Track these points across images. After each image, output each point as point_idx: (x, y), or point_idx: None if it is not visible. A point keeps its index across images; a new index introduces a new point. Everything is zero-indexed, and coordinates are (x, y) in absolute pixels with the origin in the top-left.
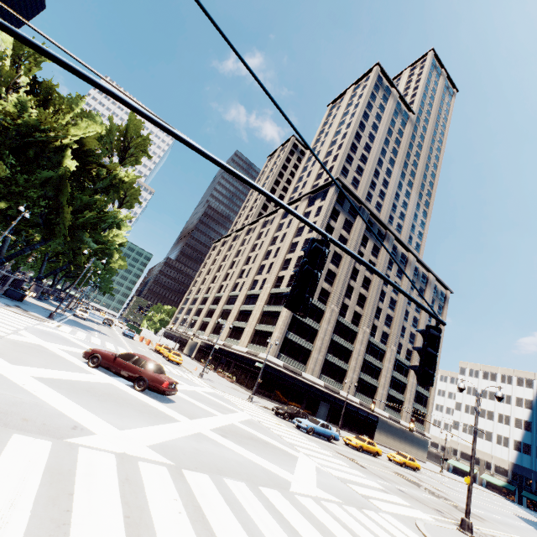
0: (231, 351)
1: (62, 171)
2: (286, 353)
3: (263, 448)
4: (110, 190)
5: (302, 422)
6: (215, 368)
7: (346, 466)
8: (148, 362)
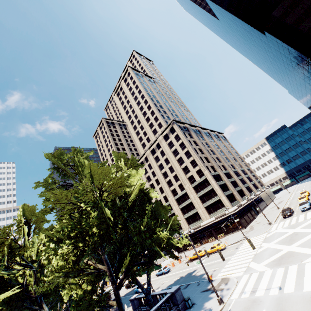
0: (203, 227)
1: (155, 202)
2: (231, 202)
3: None
4: None
5: (306, 206)
6: (201, 243)
7: None
8: None
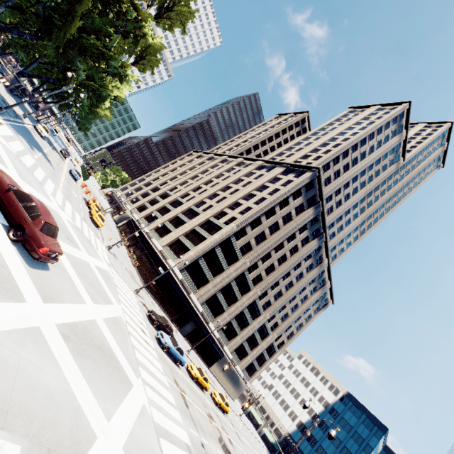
0: (149, 242)
1: None
2: (189, 272)
3: (103, 367)
4: (130, 35)
5: (164, 338)
6: (128, 246)
7: (173, 403)
8: (41, 217)
